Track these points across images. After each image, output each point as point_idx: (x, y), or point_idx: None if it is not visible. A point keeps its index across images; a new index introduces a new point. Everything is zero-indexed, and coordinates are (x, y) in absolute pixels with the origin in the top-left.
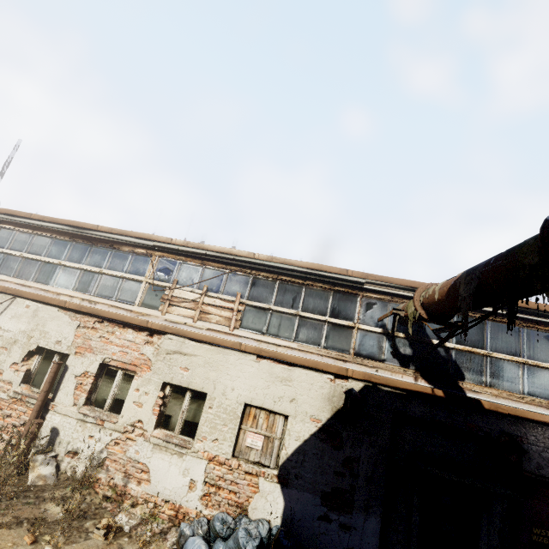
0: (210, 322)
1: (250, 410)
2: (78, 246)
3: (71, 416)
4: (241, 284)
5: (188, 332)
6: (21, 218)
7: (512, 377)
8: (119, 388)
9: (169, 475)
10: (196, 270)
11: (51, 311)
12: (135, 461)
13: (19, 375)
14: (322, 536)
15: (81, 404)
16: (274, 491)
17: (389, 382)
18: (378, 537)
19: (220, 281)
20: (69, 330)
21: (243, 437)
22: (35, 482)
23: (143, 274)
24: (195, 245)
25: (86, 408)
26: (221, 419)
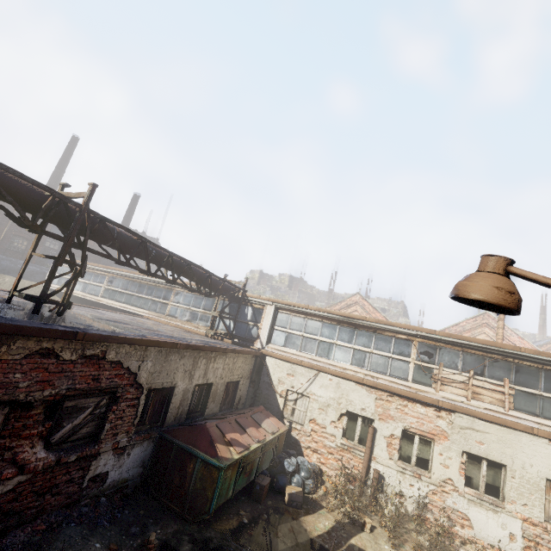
0: (483, 401)
1: (550, 484)
2: (345, 330)
3: (392, 467)
4: (505, 370)
5: (477, 413)
6: (298, 308)
7: None
8: (419, 449)
9: (489, 526)
10: (458, 355)
11: (351, 385)
12: (454, 509)
13: (339, 430)
14: None
15: (396, 459)
16: None
17: None
18: None
19: (483, 367)
20: (369, 401)
21: (548, 505)
22: (389, 514)
23: (409, 356)
24: (458, 337)
25: (400, 463)
26: (526, 489)
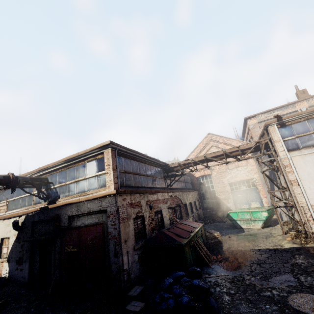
0: (1, 213)
1: (4, 240)
2: None
3: None
4: (8, 194)
5: None
6: None
7: (72, 189)
8: None
9: None
10: None
11: None
12: None
13: None
14: (17, 275)
15: None
16: (6, 265)
17: (28, 211)
18: (28, 269)
19: (3, 196)
20: None
21: (3, 250)
22: None
23: None
24: None
25: None
26: None
